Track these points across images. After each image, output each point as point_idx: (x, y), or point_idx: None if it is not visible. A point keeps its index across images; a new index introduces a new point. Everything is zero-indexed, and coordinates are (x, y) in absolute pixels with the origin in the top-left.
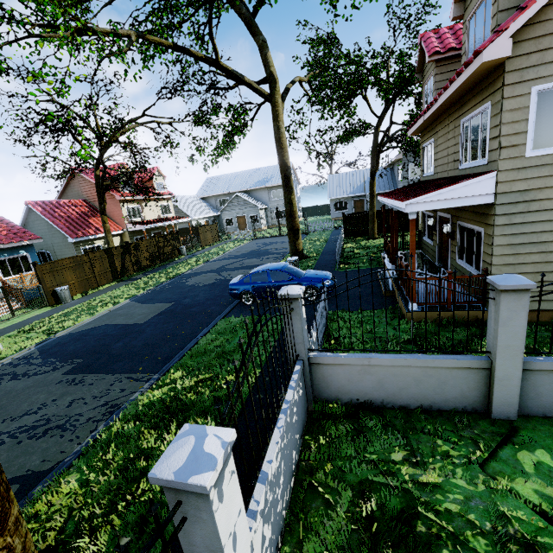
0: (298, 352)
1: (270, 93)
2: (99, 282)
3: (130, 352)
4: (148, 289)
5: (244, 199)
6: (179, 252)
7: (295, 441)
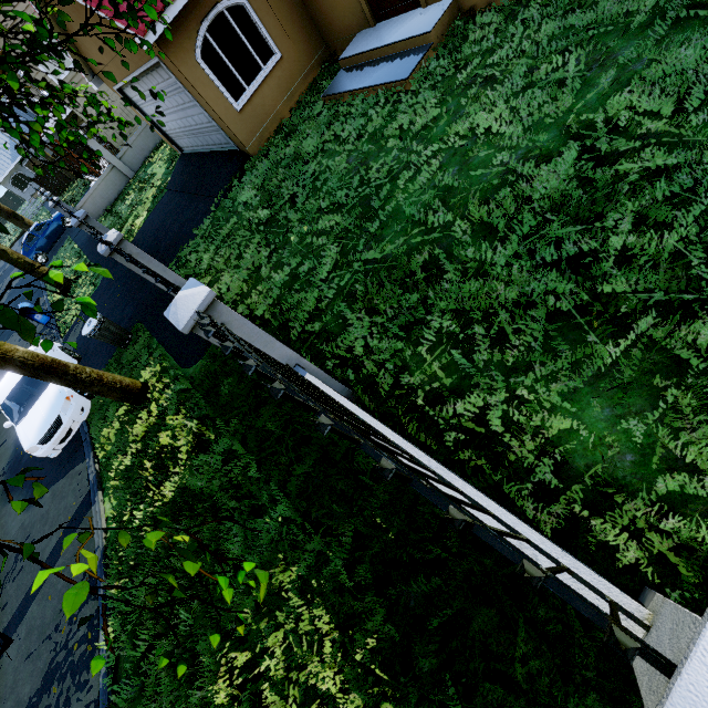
0: None
1: None
2: None
3: None
4: None
5: None
6: None
7: None
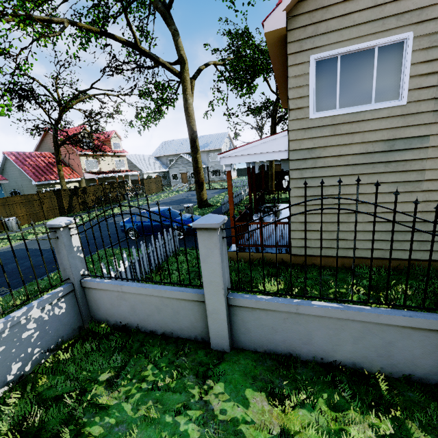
0: (69, 276)
1: (181, 72)
2: (47, 216)
3: (14, 271)
4: (78, 223)
5: (187, 159)
6: (124, 197)
7: (27, 354)
